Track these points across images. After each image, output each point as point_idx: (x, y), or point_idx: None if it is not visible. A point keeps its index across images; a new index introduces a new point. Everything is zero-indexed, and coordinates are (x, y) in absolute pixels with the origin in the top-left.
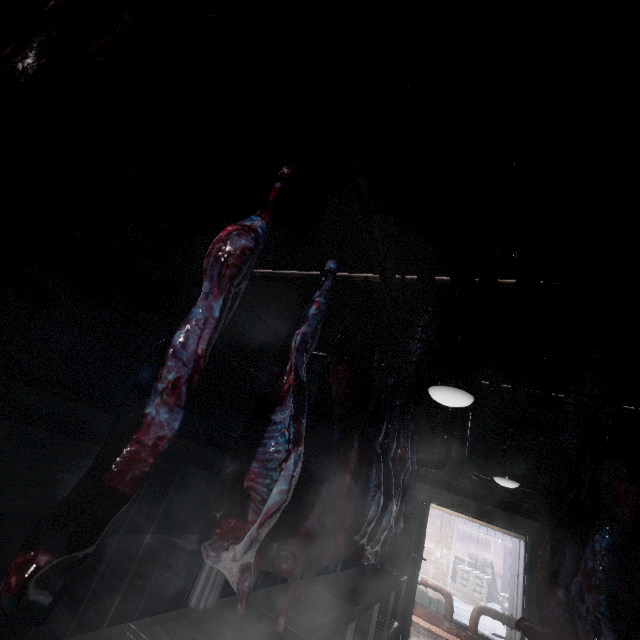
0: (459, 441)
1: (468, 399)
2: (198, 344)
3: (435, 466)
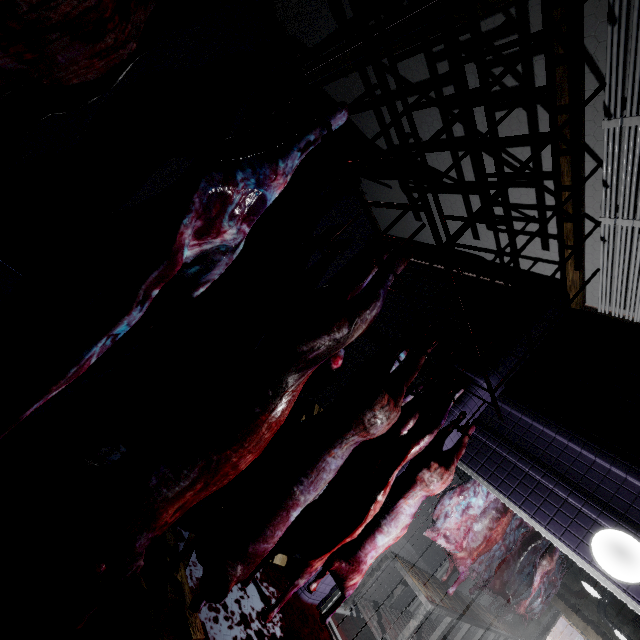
0: (599, 590)
1: (598, 596)
2: (525, 563)
3: (573, 594)
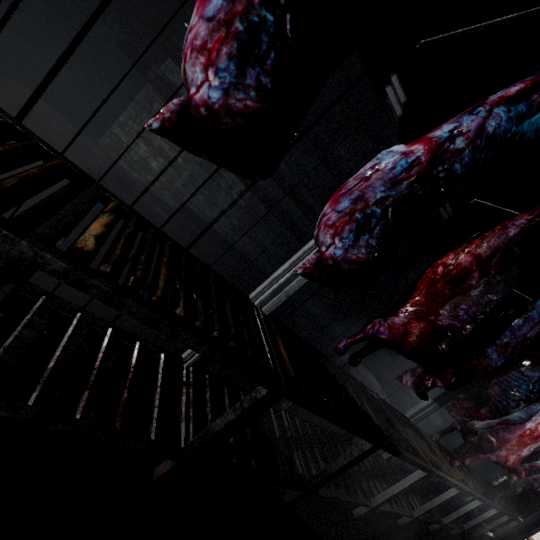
0: None
1: None
2: (529, 332)
3: None
